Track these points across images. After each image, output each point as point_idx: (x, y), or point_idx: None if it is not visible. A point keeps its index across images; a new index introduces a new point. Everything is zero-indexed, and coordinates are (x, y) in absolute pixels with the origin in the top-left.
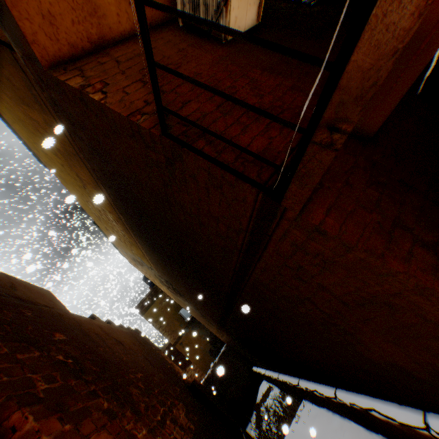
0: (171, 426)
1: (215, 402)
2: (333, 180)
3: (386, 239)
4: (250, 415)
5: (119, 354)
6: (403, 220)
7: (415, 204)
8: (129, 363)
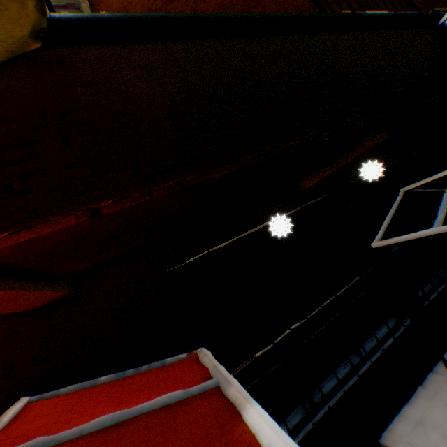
0: None
1: None
2: None
3: None
4: None
5: None
6: None
7: None
8: None
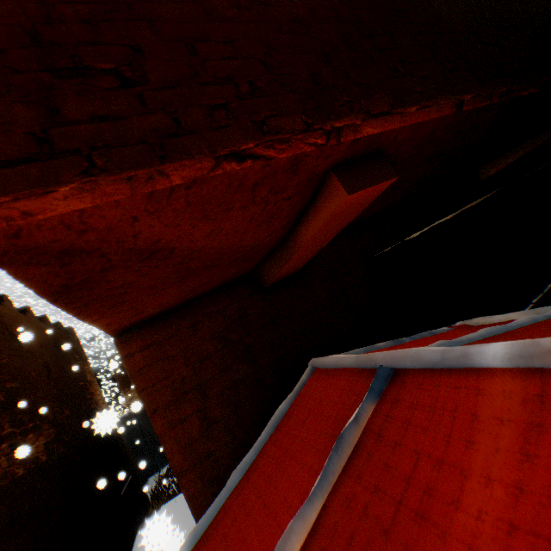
0: (6, 452)
1: (118, 440)
2: (184, 316)
3: (175, 398)
4: (163, 466)
5: (0, 354)
6: (211, 387)
7: (239, 376)
8: (7, 369)
